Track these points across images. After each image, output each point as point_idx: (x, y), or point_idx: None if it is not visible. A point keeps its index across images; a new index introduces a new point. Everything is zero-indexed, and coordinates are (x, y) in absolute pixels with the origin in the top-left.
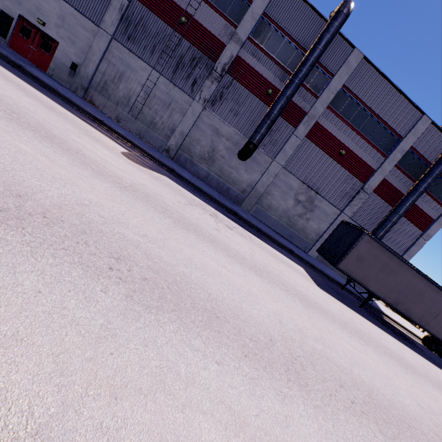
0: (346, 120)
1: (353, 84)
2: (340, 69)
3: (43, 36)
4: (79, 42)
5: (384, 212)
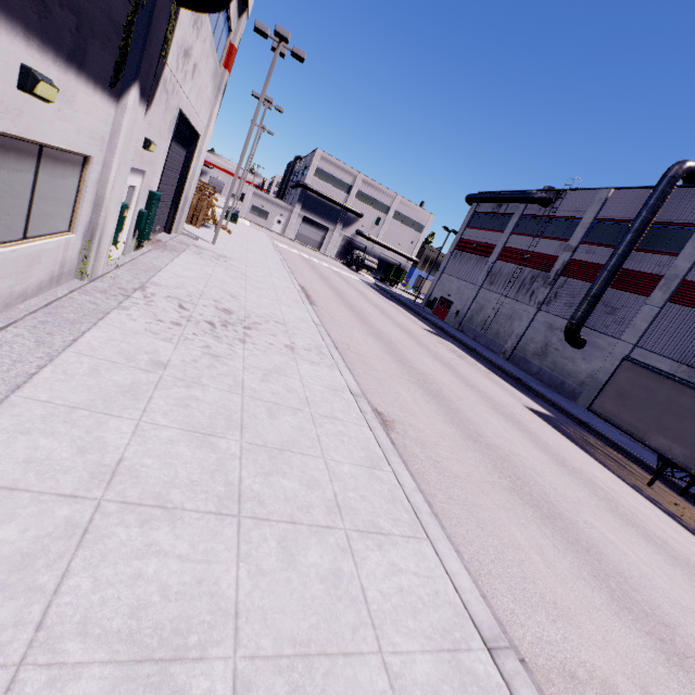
0: None
1: None
2: None
3: (448, 302)
4: (463, 297)
5: None
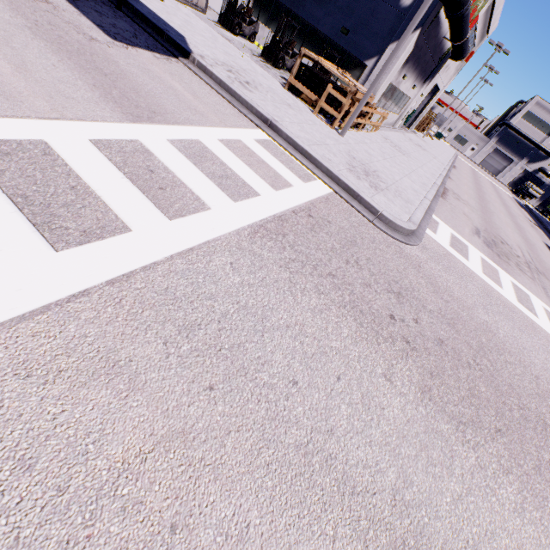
0: None
1: None
2: None
3: None
4: None
5: None
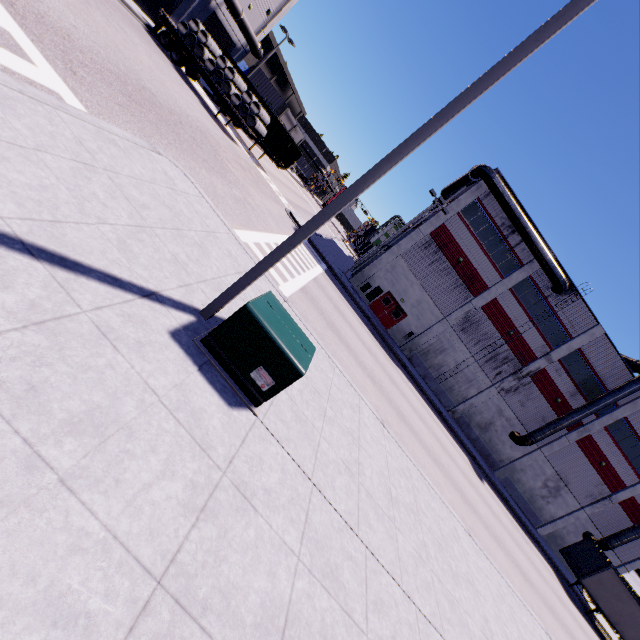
0: (615, 440)
1: (633, 417)
2: (626, 405)
3: (398, 307)
4: (423, 320)
5: (621, 521)
